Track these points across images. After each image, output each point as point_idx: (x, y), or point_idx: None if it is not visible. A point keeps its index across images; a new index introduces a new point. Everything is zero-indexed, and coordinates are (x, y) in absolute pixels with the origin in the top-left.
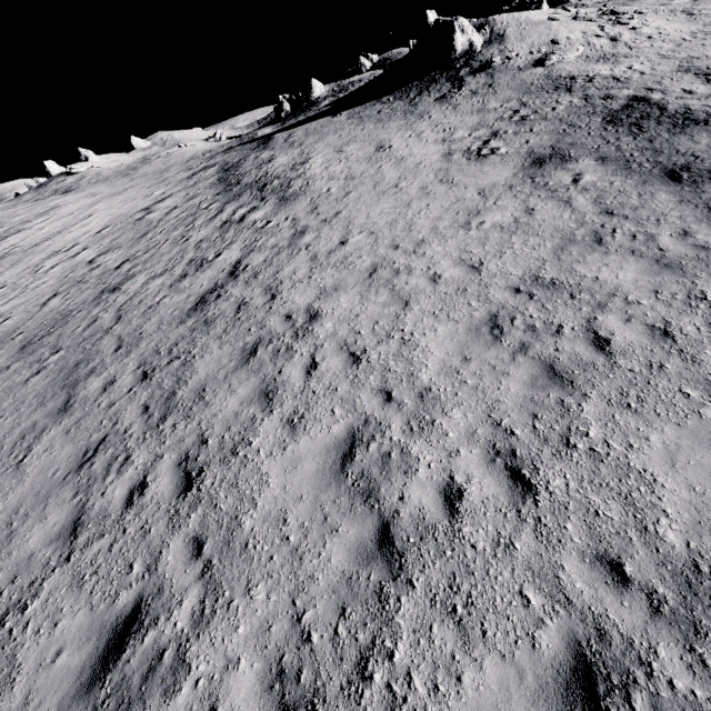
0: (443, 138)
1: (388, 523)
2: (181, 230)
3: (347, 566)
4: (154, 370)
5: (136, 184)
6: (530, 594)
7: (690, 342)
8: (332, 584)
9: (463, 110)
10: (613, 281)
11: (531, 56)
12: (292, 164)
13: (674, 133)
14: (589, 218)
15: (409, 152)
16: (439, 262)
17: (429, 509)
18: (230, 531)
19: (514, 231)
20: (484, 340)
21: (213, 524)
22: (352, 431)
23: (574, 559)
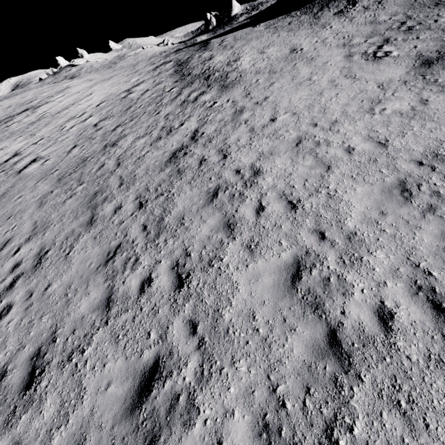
0: (344, 43)
1: (334, 330)
2: (153, 106)
3: (306, 357)
4: (147, 202)
5: (117, 74)
6: None
7: None
8: (296, 369)
9: (358, 22)
10: None
11: None
12: (227, 61)
13: None
14: None
15: (317, 54)
16: (351, 138)
17: (367, 324)
18: (214, 319)
19: (412, 117)
20: (397, 200)
21: (202, 313)
22: (297, 259)
23: None
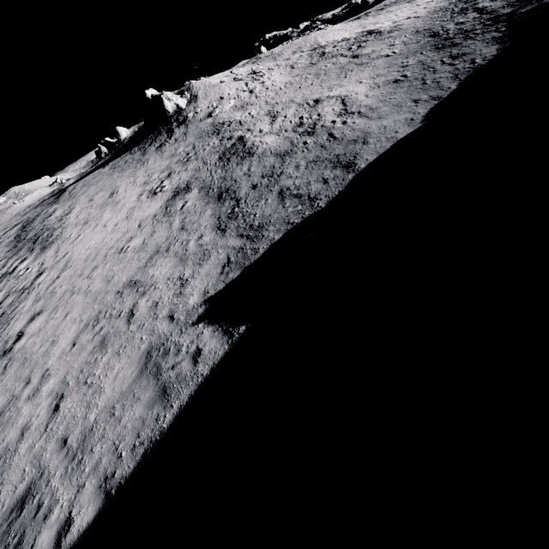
0: (145, 181)
1: None
2: None
3: None
4: None
5: None
6: (27, 468)
7: (161, 307)
8: None
9: (165, 156)
10: (158, 276)
11: (208, 110)
12: (61, 216)
13: (238, 164)
14: (173, 234)
15: (124, 196)
16: (95, 281)
17: (12, 441)
18: None
19: (139, 250)
20: (88, 330)
21: None
22: (2, 408)
23: (54, 443)
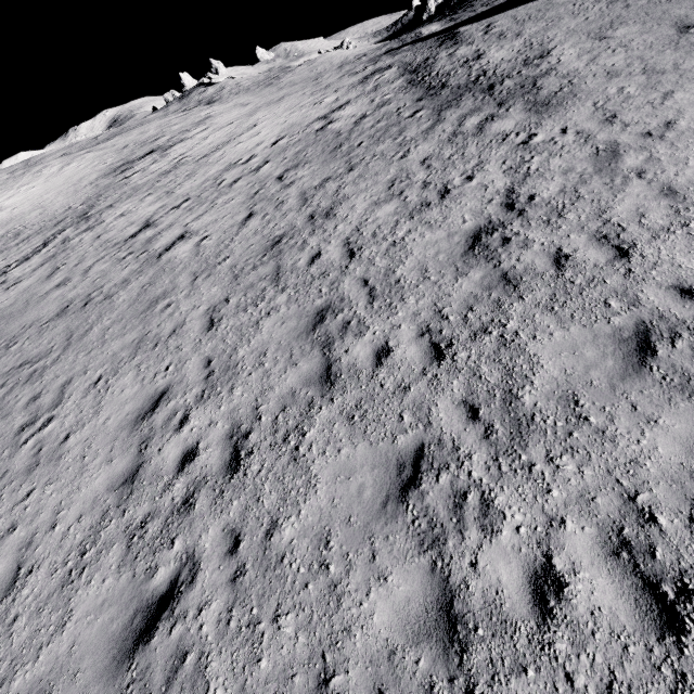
0: None
1: None
2: (389, 143)
3: None
4: (452, 345)
5: (291, 92)
6: None
7: None
8: None
9: None
10: None
11: None
12: (523, 59)
13: None
14: None
15: None
16: None
17: None
18: None
19: None
20: None
21: None
22: None
23: None
